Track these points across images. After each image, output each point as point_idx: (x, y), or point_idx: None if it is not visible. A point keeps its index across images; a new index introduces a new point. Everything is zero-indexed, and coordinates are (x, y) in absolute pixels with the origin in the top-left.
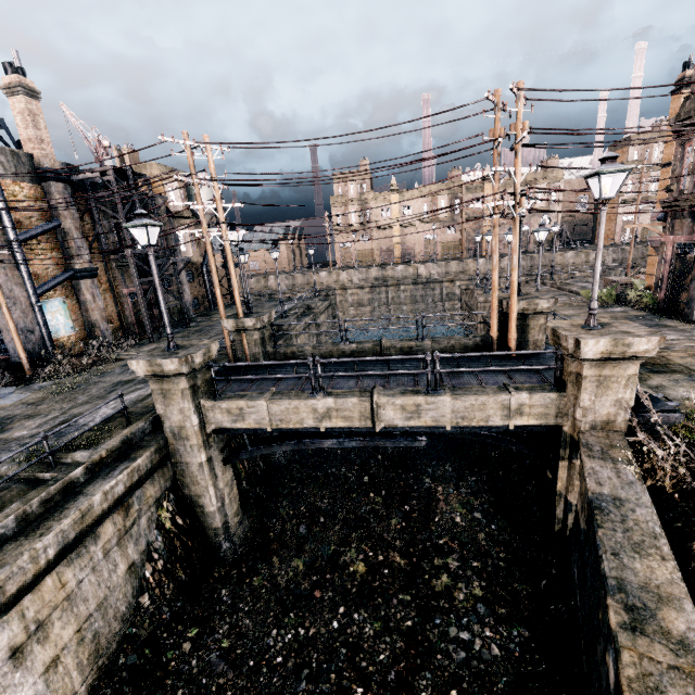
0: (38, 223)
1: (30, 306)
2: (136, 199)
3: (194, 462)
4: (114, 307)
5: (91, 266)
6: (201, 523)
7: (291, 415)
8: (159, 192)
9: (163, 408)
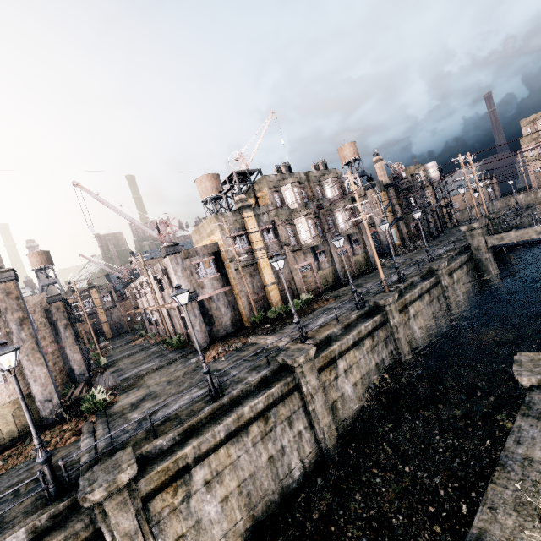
0: (386, 203)
1: (389, 232)
2: (436, 183)
3: (483, 258)
4: (406, 232)
5: (401, 216)
6: (486, 281)
7: (525, 235)
8: (413, 179)
9: (470, 241)
